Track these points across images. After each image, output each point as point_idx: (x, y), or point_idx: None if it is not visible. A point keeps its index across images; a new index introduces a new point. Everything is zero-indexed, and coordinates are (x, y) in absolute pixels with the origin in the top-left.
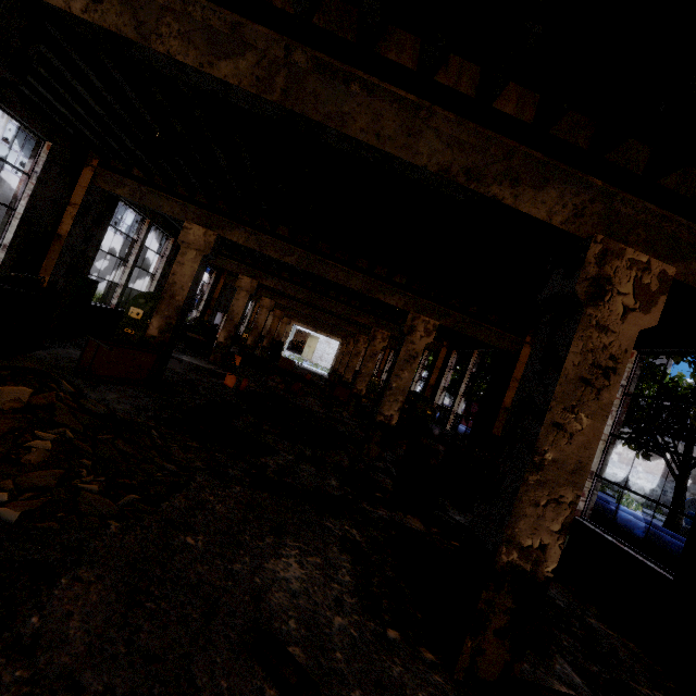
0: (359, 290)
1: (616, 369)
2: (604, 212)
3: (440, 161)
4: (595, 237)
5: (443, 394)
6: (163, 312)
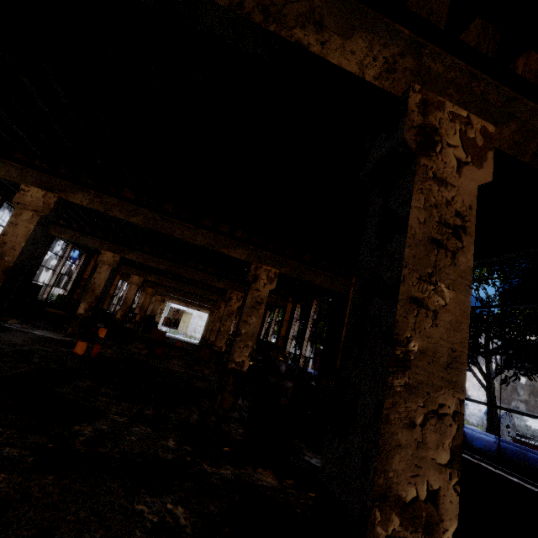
0: (205, 246)
1: (465, 228)
2: (415, 68)
3: None
4: (412, 86)
5: (292, 342)
6: None
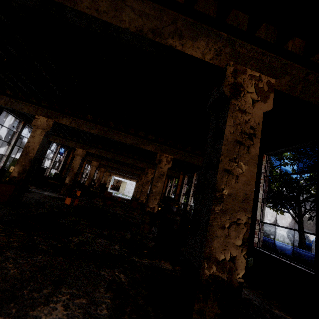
0: (131, 144)
1: (255, 134)
2: (231, 52)
3: (136, 25)
4: (229, 63)
5: (183, 197)
6: (21, 163)
